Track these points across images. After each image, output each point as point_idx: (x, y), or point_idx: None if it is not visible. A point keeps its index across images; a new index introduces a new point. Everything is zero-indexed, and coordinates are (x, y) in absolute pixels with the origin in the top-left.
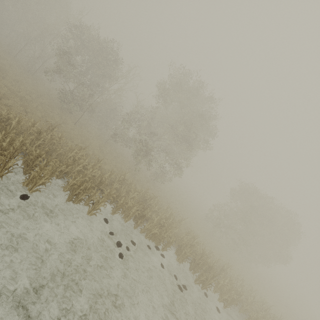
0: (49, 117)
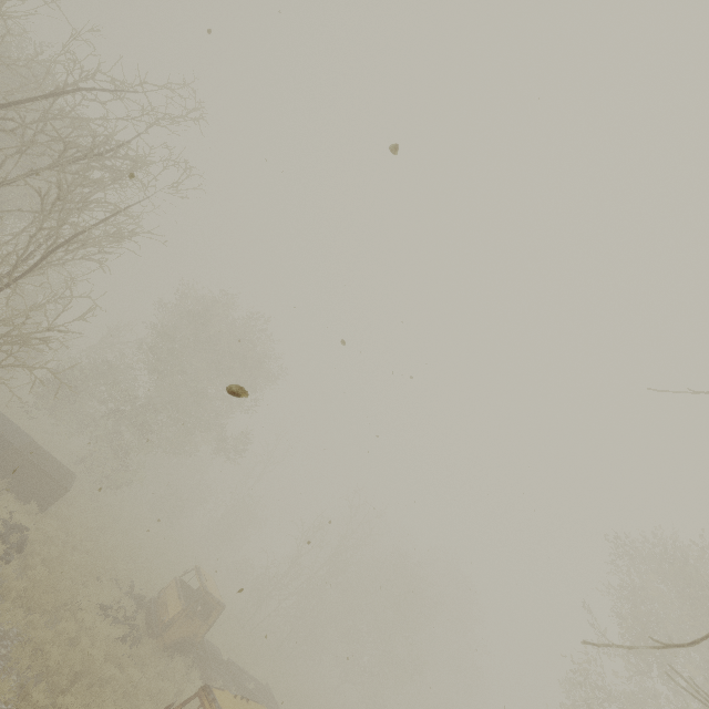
0: None
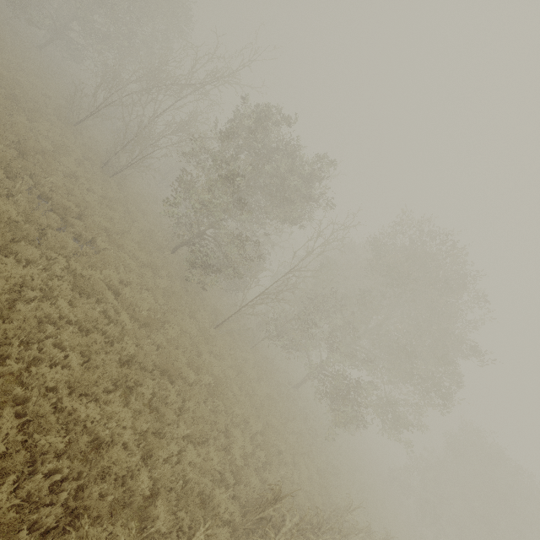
0: (203, 366)
